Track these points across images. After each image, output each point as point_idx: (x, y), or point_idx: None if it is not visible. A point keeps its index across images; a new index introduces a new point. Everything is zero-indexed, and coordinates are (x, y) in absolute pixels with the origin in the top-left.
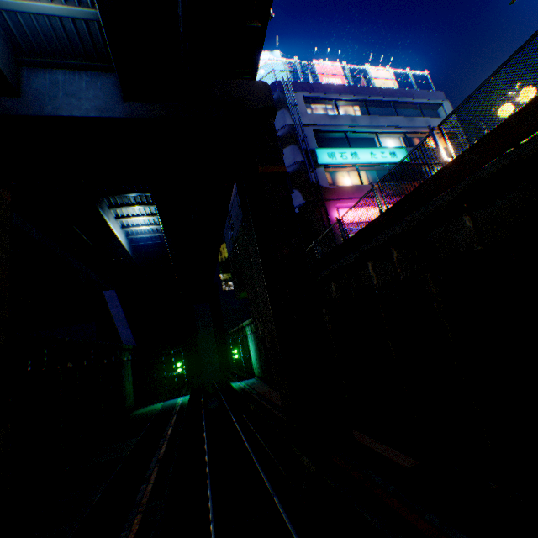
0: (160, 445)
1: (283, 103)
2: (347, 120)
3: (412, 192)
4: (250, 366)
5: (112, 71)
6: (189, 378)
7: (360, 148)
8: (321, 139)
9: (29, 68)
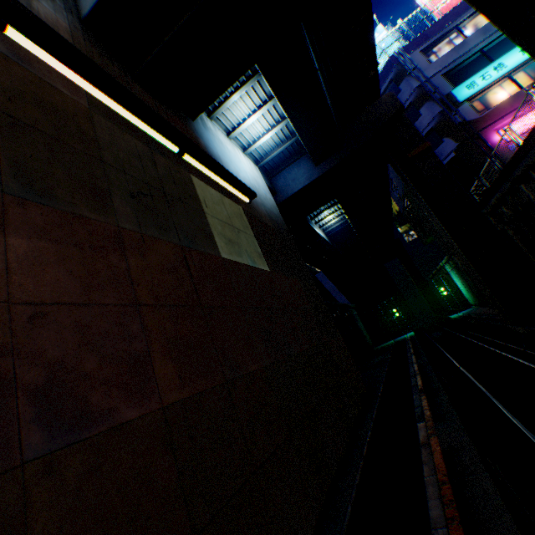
0: (407, 350)
1: (403, 73)
2: (477, 37)
3: (529, 134)
4: (462, 299)
5: (303, 155)
6: (406, 323)
7: (503, 55)
8: (454, 75)
9: (273, 178)
